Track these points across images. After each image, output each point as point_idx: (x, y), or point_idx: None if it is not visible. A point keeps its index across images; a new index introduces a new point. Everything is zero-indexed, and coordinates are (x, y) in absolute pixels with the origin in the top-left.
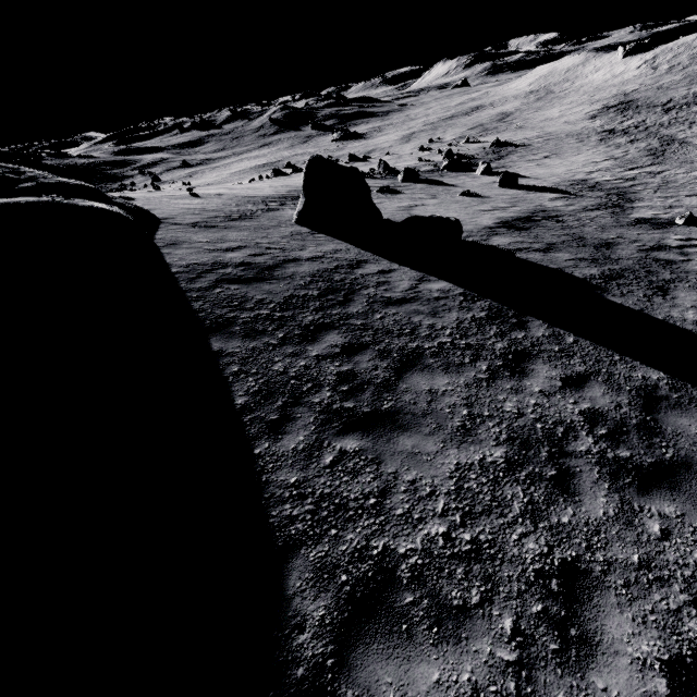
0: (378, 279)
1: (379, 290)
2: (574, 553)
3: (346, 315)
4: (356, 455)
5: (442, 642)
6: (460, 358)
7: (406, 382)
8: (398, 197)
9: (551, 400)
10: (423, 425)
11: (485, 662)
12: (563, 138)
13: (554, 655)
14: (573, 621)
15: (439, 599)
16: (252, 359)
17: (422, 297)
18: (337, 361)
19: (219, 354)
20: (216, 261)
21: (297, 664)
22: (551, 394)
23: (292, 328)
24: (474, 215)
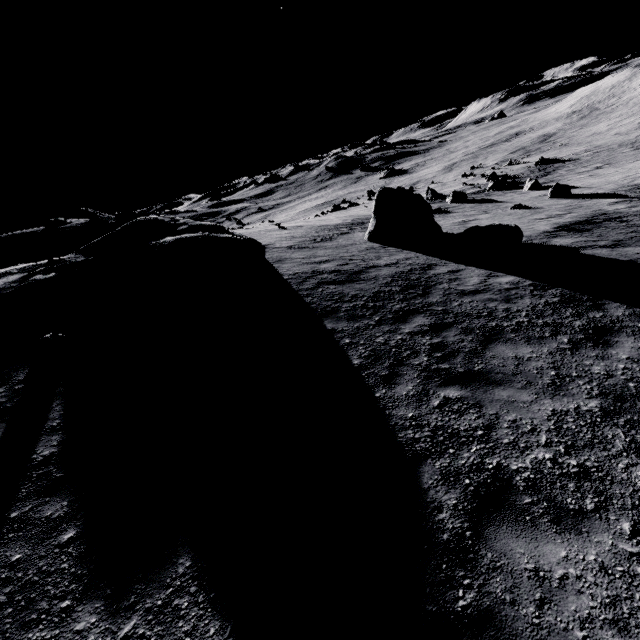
0: (449, 277)
1: (452, 285)
2: None
3: (428, 303)
4: (459, 401)
5: (564, 532)
6: (539, 333)
7: (492, 351)
8: (450, 216)
9: None
10: (514, 381)
11: (608, 550)
12: (615, 149)
13: None
14: None
15: (555, 503)
16: (358, 335)
17: (493, 289)
18: (427, 335)
19: (333, 331)
20: (314, 270)
21: (442, 532)
22: None
23: (385, 313)
24: (529, 223)
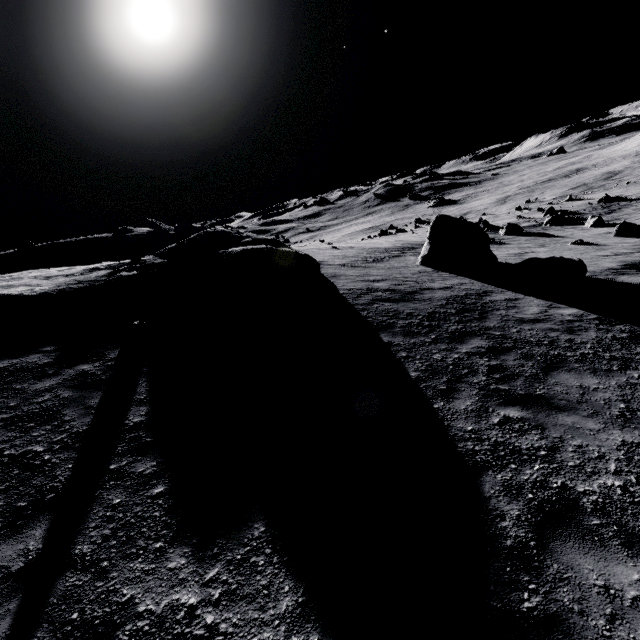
0: (506, 304)
1: (510, 312)
2: None
3: (485, 327)
4: (520, 421)
5: (637, 556)
6: (606, 366)
7: (555, 378)
8: (504, 247)
9: None
10: (579, 409)
11: None
12: None
13: None
14: None
15: (626, 528)
16: (414, 350)
17: (554, 319)
18: (485, 357)
19: (389, 344)
20: (368, 288)
21: (505, 538)
22: None
23: (440, 332)
24: (592, 259)
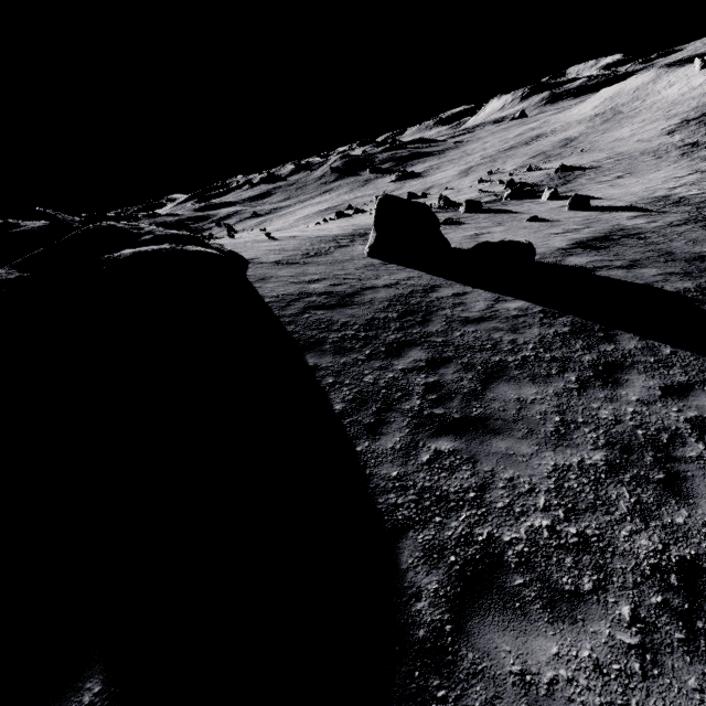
0: (453, 301)
1: (456, 310)
2: (693, 552)
3: (426, 333)
4: (451, 455)
5: (557, 620)
6: (546, 370)
7: (493, 392)
8: (462, 227)
9: (651, 408)
10: (514, 429)
11: (604, 643)
12: (637, 157)
13: (681, 643)
14: (699, 614)
15: (550, 583)
16: (344, 372)
17: (499, 316)
18: (422, 373)
19: (315, 368)
20: (301, 292)
21: (418, 627)
22: (650, 403)
23: (377, 345)
24: (544, 238)
